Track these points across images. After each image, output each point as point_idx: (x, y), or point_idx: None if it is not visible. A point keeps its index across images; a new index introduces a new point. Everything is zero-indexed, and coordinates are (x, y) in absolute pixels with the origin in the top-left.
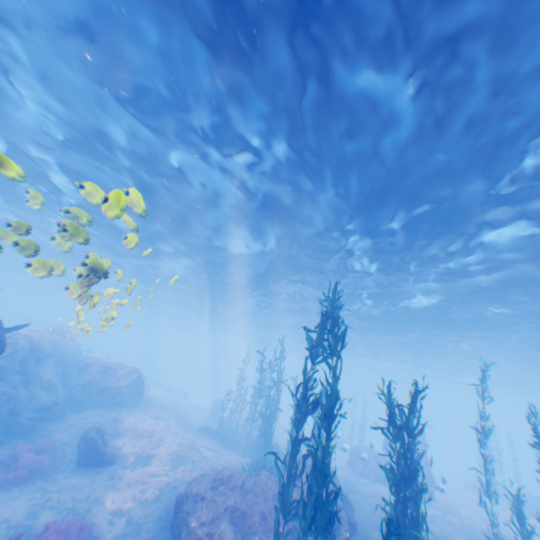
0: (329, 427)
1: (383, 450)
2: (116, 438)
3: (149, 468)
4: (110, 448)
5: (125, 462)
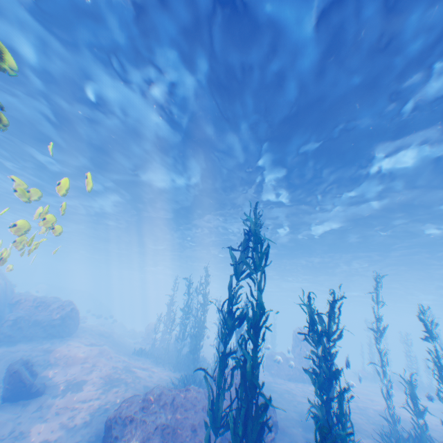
0: (257, 339)
1: (293, 353)
2: (47, 368)
3: (81, 395)
4: (40, 379)
5: (55, 392)
